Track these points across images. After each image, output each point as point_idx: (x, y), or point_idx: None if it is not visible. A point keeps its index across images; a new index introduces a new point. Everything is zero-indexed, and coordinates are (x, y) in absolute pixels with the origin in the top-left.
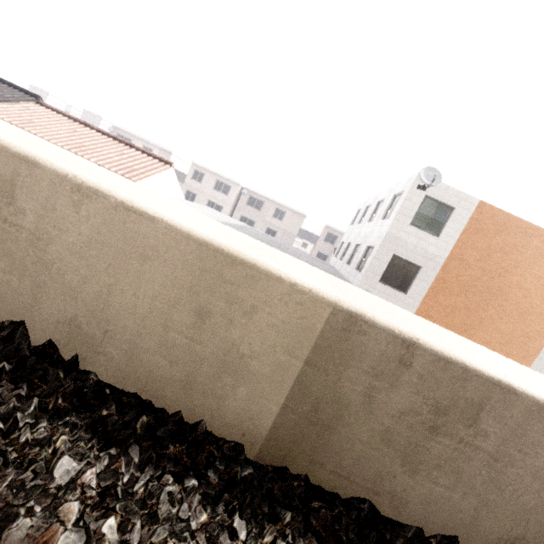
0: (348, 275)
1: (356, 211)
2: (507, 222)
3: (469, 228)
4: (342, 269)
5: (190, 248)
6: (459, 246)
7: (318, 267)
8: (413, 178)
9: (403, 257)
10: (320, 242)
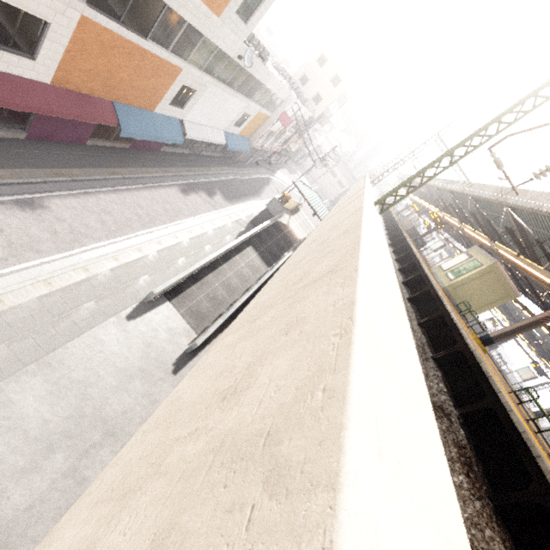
0: None
1: None
2: None
3: None
4: None
5: None
6: None
7: None
8: None
9: None
10: None
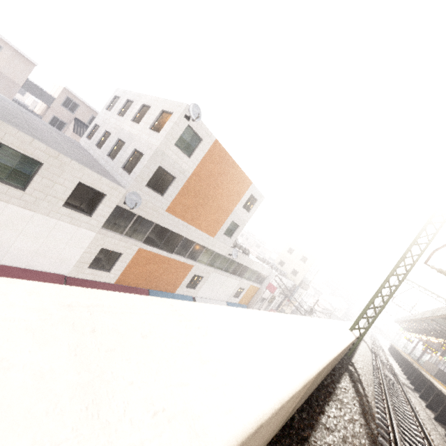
0: (112, 171)
1: (113, 96)
2: (224, 156)
3: (207, 156)
4: (103, 160)
5: (298, 395)
6: (199, 167)
7: (84, 161)
8: (182, 106)
9: (166, 169)
10: (56, 105)
